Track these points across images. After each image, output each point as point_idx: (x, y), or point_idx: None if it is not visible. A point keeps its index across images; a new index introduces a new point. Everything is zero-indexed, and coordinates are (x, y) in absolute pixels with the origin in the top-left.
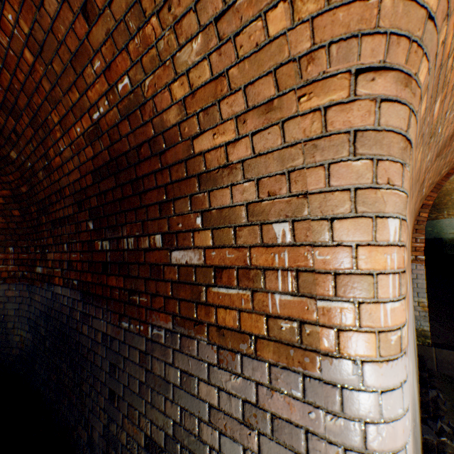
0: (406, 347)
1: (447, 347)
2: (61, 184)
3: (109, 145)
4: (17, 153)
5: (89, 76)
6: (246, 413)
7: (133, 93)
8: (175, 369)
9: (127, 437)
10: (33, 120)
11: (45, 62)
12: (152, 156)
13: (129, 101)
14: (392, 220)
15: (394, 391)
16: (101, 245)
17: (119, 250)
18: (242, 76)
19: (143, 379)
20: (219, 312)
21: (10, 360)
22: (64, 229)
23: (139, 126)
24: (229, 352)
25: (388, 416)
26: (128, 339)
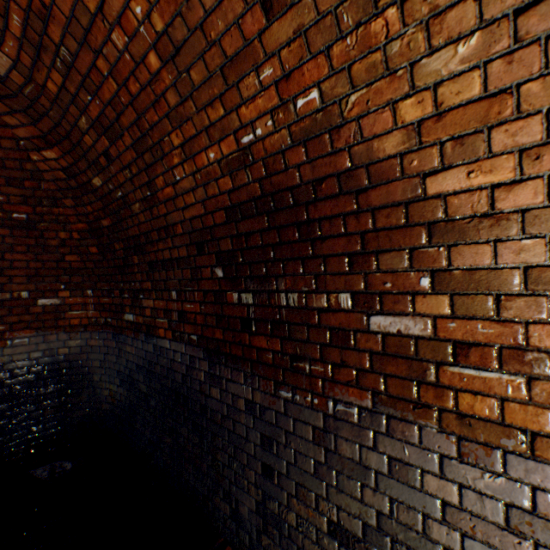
0: None
1: None
2: (169, 219)
3: (262, 177)
4: (102, 180)
5: (248, 88)
6: (512, 519)
7: (323, 111)
8: (378, 455)
9: (297, 518)
10: (138, 142)
11: (178, 68)
12: (341, 194)
13: (312, 122)
14: None
15: None
16: (237, 297)
17: (271, 305)
18: (549, 94)
19: (321, 459)
20: (461, 397)
21: (100, 415)
22: (170, 273)
23: (323, 155)
24: (480, 446)
25: None
26: (292, 411)
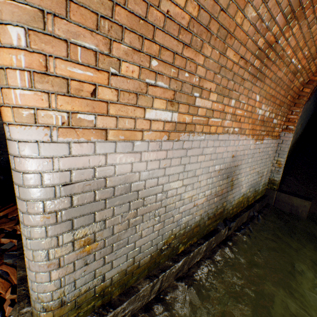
0: (53, 125)
1: (287, 192)
2: None
3: None
4: None
5: None
6: None
7: None
8: None
9: None
10: None
11: None
12: None
13: None
14: (13, 28)
15: (29, 143)
16: None
17: None
18: None
19: None
20: None
21: None
22: None
23: None
24: None
25: (24, 155)
26: None
